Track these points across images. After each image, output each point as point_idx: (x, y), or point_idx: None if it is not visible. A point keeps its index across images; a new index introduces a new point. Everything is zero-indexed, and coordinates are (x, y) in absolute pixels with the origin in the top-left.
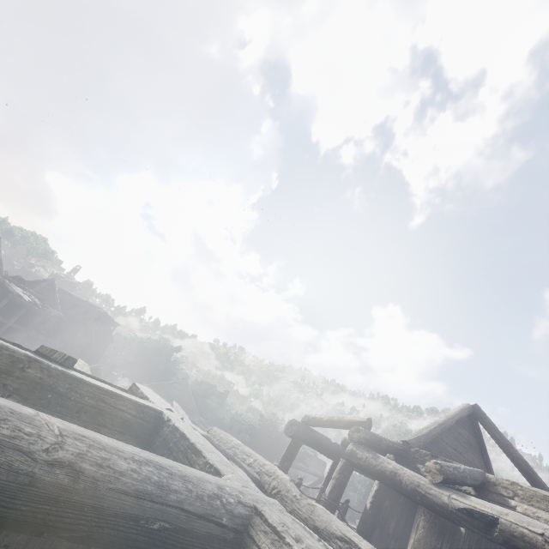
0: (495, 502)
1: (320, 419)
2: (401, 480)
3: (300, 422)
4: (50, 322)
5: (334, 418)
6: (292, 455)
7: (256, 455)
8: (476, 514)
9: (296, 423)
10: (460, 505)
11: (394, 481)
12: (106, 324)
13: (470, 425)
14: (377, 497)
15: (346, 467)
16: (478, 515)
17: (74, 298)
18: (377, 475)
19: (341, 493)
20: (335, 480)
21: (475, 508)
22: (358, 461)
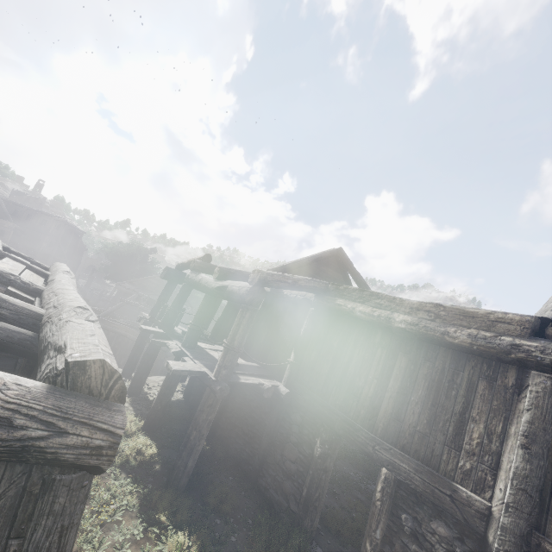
0: (276, 292)
1: (184, 263)
2: (201, 283)
3: (171, 268)
4: (7, 234)
5: (190, 260)
6: (167, 291)
7: (65, 267)
8: (222, 288)
9: (167, 268)
10: (217, 286)
11: (198, 285)
12: (71, 233)
13: (336, 265)
14: (226, 309)
15: (184, 286)
16: (223, 288)
17: (26, 209)
18: (194, 285)
19: (181, 303)
20: (177, 296)
21: (222, 285)
22: (188, 281)
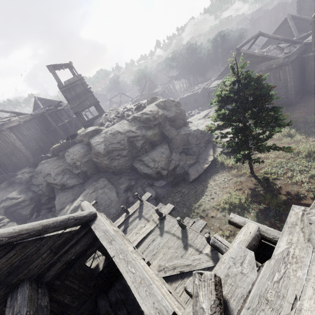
0: None
1: None
2: None
3: None
4: None
5: None
6: None
7: None
8: None
9: None
10: None
11: None
12: None
13: (40, 100)
14: None
15: None
16: None
17: None
18: None
19: None
20: None
21: None
22: None
